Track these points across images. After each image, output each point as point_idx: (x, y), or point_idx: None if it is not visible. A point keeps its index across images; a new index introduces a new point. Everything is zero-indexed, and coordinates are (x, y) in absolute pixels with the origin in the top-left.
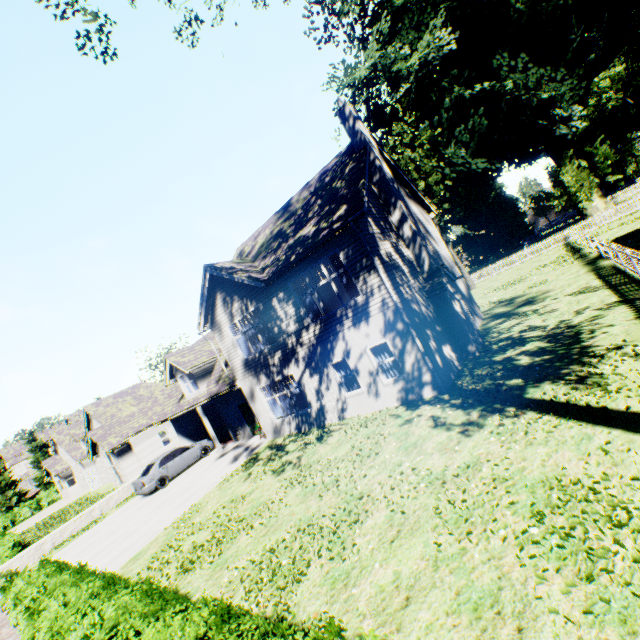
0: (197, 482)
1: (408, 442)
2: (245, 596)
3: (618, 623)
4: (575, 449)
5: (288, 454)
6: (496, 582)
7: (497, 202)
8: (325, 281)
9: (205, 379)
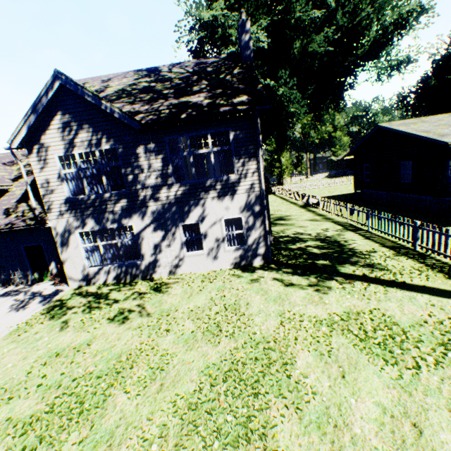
0: None
1: (272, 296)
2: None
3: None
4: (413, 304)
5: (120, 302)
6: None
7: None
8: (206, 150)
9: None
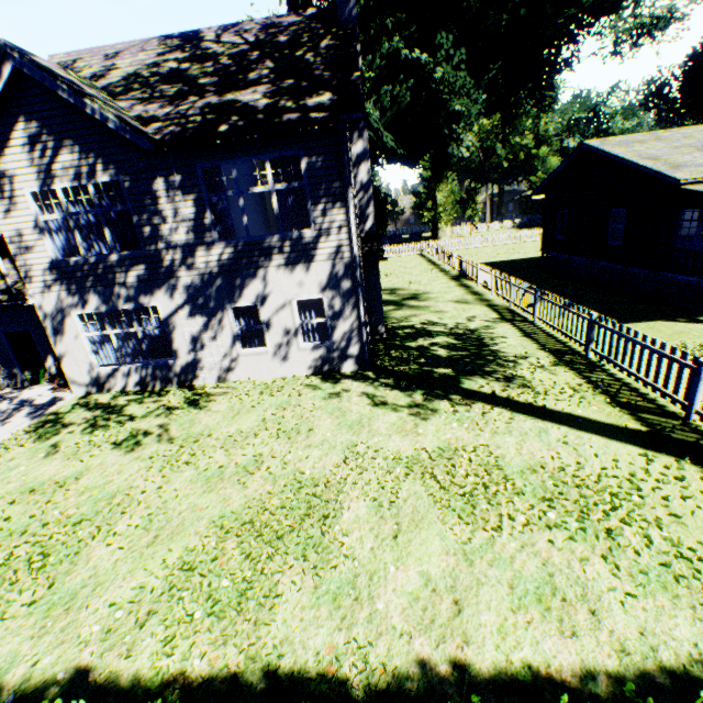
0: None
1: (349, 420)
2: (162, 649)
3: (662, 590)
4: (540, 440)
5: (137, 420)
6: (544, 569)
7: (373, 189)
8: (265, 189)
9: None
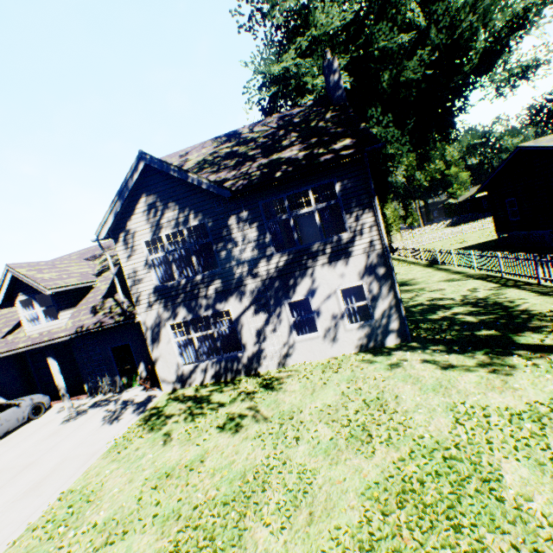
0: (45, 455)
1: (428, 384)
2: None
3: None
4: None
5: (226, 406)
6: None
7: None
8: (308, 209)
9: (69, 308)
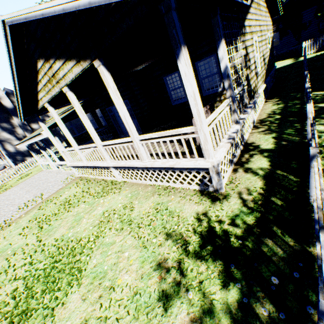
0: None
1: None
2: None
3: None
4: None
5: None
6: None
7: None
8: None
9: None
